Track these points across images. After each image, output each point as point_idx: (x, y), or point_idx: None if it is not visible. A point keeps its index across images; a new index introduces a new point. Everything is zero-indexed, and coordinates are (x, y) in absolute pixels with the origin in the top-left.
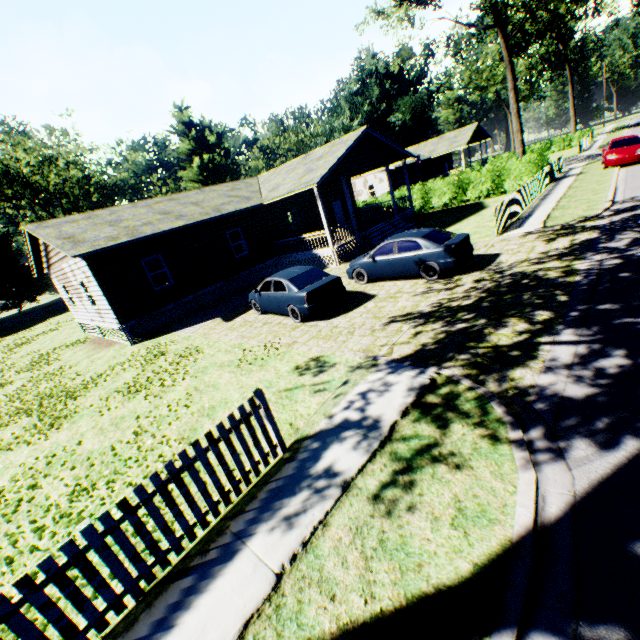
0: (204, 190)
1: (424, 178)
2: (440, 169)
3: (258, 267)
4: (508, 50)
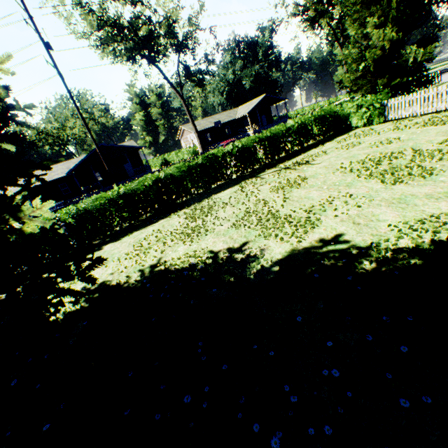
0: (68, 162)
1: (235, 130)
2: (255, 121)
3: (77, 197)
4: (178, 93)
